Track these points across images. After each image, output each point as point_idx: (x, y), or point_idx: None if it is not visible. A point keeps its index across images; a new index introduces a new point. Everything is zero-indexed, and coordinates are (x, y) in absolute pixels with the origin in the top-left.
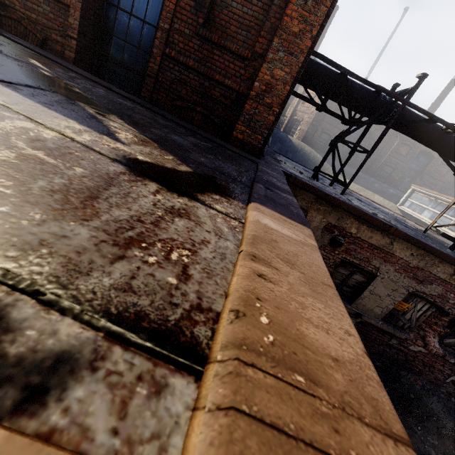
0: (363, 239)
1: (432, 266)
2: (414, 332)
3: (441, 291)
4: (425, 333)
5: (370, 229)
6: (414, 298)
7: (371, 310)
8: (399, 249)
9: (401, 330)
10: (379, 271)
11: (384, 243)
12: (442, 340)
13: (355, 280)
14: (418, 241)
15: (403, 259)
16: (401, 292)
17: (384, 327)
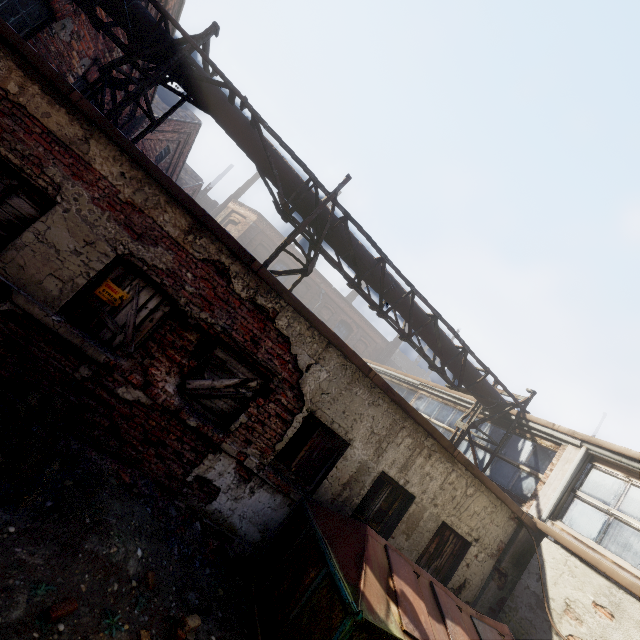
0: (33, 114)
1: (157, 209)
2: (134, 360)
3: (172, 264)
4: (154, 362)
5: (47, 99)
6: (134, 279)
7: (38, 283)
8: (100, 157)
9: (103, 348)
10: (62, 195)
11: (73, 136)
12: (185, 383)
13: (16, 211)
14: (122, 136)
15: (108, 180)
16: (102, 251)
17: (62, 329)
